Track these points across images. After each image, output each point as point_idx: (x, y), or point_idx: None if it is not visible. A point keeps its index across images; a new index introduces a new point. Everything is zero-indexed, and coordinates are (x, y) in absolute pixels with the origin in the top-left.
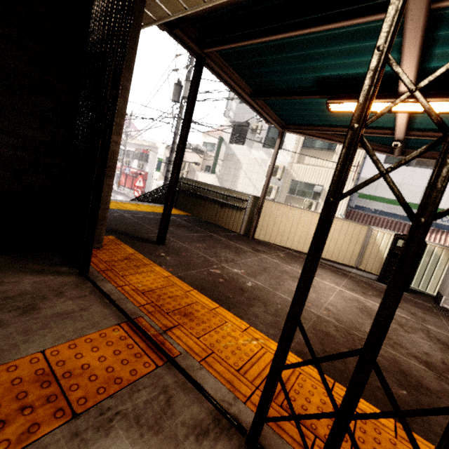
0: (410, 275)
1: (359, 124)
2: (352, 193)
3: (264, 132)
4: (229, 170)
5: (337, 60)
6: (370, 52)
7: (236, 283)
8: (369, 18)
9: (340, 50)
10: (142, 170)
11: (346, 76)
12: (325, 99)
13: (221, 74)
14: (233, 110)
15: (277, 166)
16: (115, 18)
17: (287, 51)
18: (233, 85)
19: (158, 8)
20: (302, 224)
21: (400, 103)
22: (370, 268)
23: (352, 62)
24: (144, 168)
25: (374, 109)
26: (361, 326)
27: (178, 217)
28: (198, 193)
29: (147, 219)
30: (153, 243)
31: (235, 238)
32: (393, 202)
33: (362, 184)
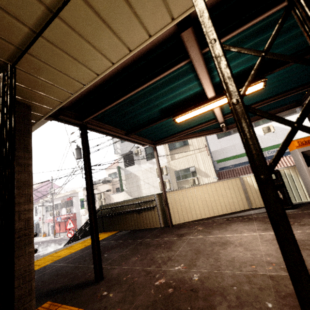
0: (287, 195)
1: (238, 97)
2: (279, 160)
3: (143, 152)
4: (132, 184)
5: (167, 96)
6: (181, 86)
7: (184, 285)
8: (173, 69)
9: (165, 91)
10: (71, 213)
11: (176, 102)
12: (170, 118)
13: (101, 130)
14: (119, 148)
15: (161, 167)
16: (2, 121)
17: (136, 102)
18: (112, 133)
19: (42, 108)
20: (199, 197)
21: (213, 103)
22: (259, 204)
23: (175, 94)
24: (72, 211)
25: (200, 112)
26: (305, 263)
27: (108, 239)
28: (117, 211)
29: (82, 257)
30: (93, 283)
31: (160, 233)
32: (237, 156)
33: (281, 146)
